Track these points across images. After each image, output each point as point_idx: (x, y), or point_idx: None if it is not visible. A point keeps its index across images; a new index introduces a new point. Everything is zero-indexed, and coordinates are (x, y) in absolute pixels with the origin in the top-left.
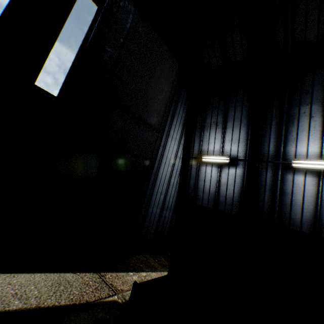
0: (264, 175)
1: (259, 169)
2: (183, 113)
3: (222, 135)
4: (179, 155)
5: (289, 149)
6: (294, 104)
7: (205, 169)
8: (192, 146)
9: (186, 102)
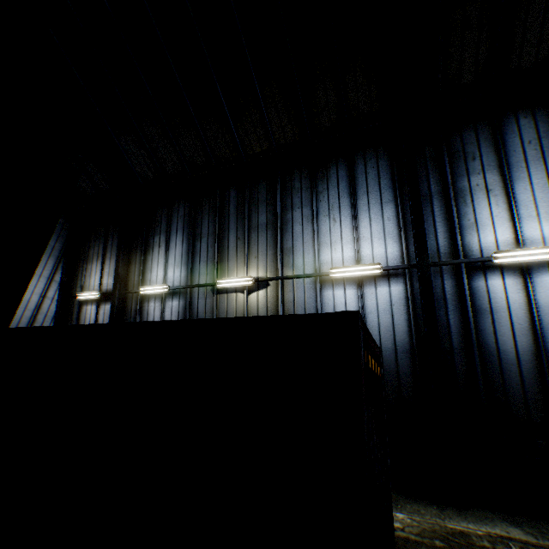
0: (130, 307)
1: (128, 301)
2: (58, 243)
3: (101, 267)
4: (53, 296)
5: (147, 278)
6: (151, 234)
7: (86, 309)
8: (76, 283)
9: (63, 230)
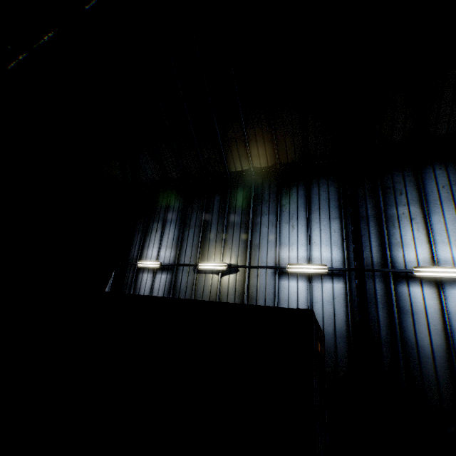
0: (128, 275)
1: (126, 270)
2: None
3: None
4: None
5: (144, 254)
6: (151, 221)
7: None
8: None
9: None
